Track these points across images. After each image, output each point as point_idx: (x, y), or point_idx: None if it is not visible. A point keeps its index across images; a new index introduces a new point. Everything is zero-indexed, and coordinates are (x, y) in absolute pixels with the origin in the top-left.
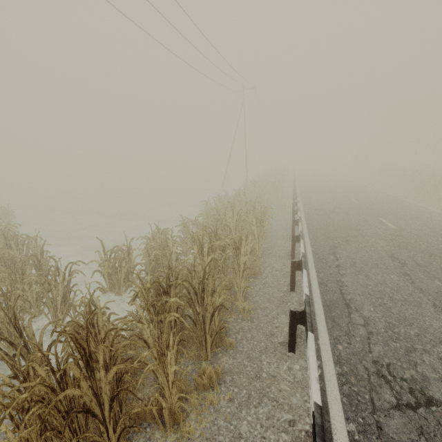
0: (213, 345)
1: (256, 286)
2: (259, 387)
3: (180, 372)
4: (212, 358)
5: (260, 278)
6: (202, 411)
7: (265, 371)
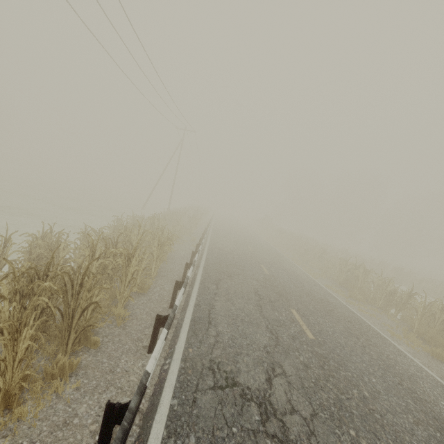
0: (76, 341)
1: (140, 301)
2: (110, 379)
3: (30, 366)
4: (71, 355)
5: (146, 295)
6: (43, 397)
7: (121, 367)
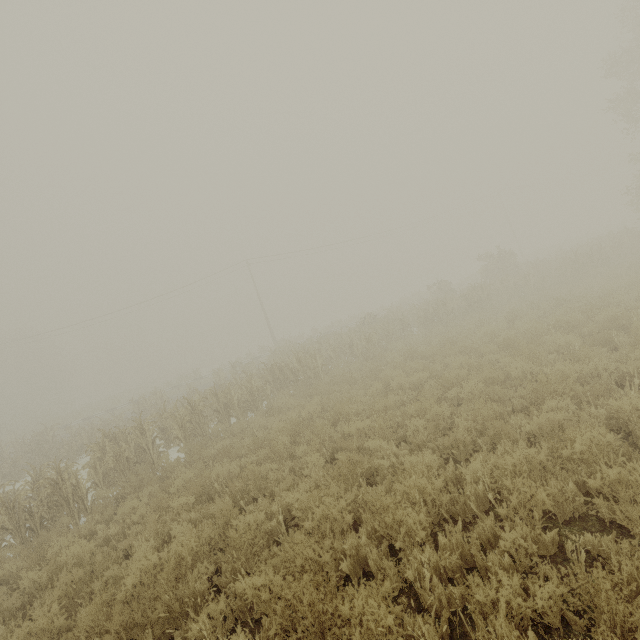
0: None
1: None
2: None
3: None
4: None
5: None
6: None
7: None
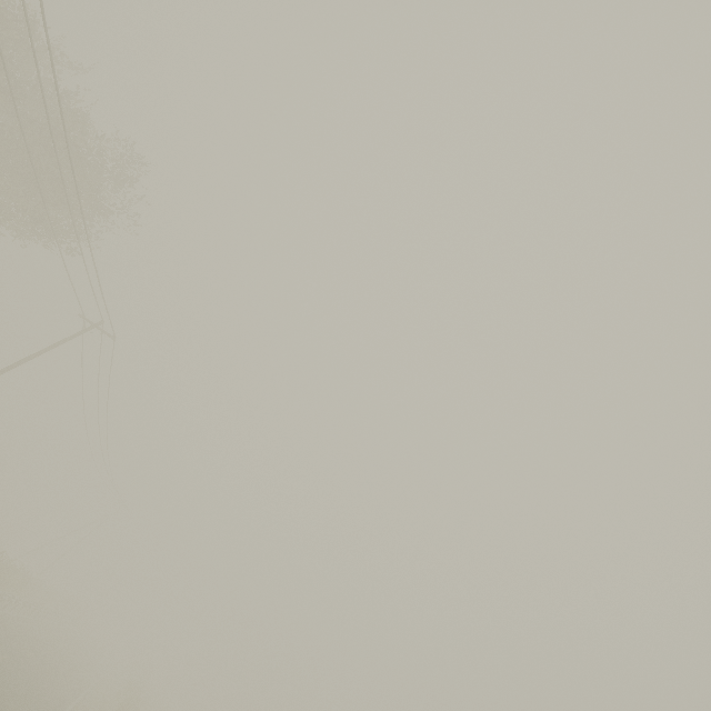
0: None
1: None
2: None
3: None
4: None
5: None
6: None
7: None
